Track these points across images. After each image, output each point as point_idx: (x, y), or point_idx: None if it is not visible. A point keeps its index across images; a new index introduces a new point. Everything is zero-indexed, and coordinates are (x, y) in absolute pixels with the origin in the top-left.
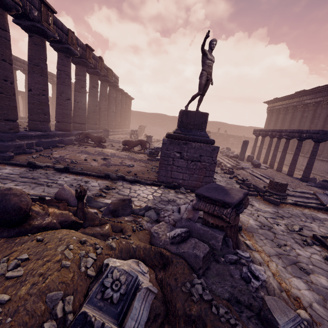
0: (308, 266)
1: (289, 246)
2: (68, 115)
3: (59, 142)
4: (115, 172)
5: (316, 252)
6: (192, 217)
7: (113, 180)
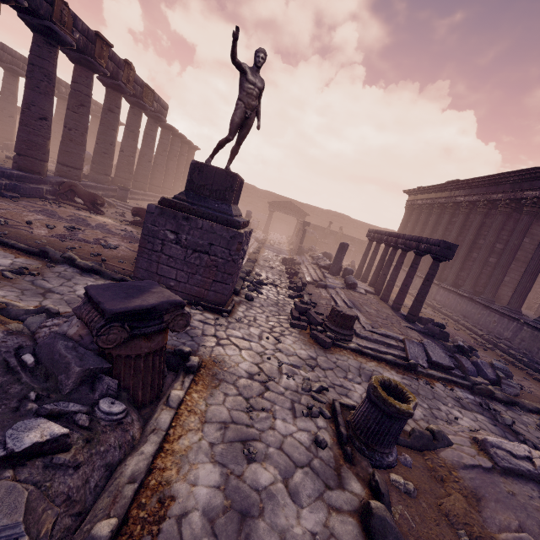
0: (268, 448)
1: (272, 413)
2: (40, 146)
3: (10, 188)
4: (66, 251)
5: (310, 429)
6: (87, 334)
7: (52, 262)
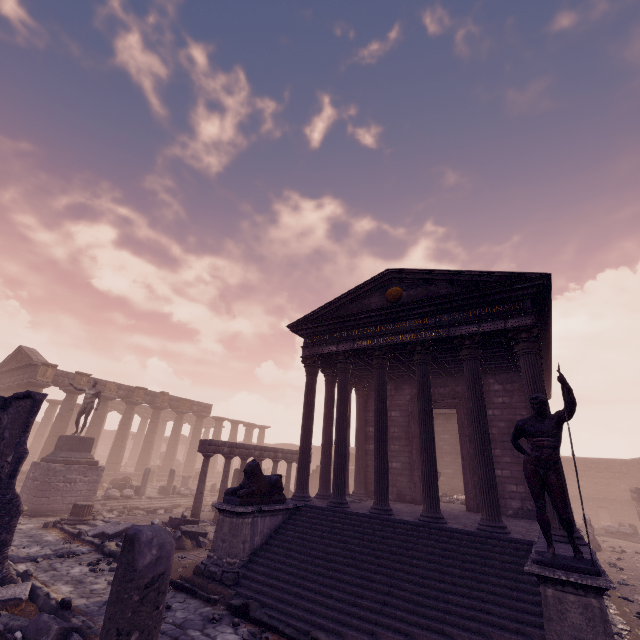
0: None
1: None
2: None
3: None
4: None
5: None
6: None
7: None
